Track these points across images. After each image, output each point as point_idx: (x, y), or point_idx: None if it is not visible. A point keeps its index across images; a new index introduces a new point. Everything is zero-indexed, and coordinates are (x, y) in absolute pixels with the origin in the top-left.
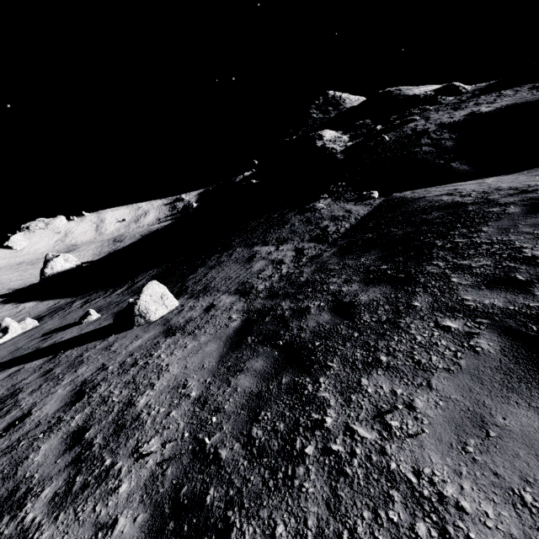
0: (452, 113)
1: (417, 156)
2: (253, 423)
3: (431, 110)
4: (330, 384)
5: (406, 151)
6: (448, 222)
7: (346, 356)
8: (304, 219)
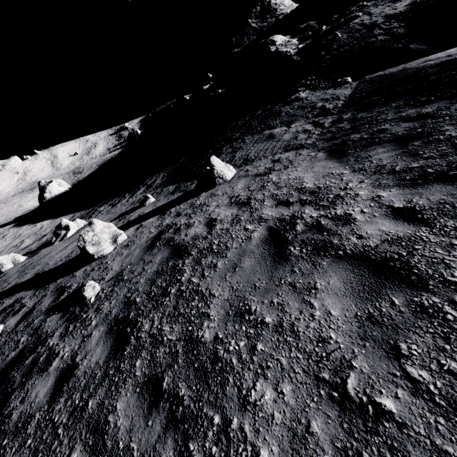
0: (393, 5)
1: (375, 44)
2: (419, 156)
3: (370, 6)
4: (456, 131)
5: (363, 42)
6: (454, 69)
7: (453, 123)
8: (295, 107)
